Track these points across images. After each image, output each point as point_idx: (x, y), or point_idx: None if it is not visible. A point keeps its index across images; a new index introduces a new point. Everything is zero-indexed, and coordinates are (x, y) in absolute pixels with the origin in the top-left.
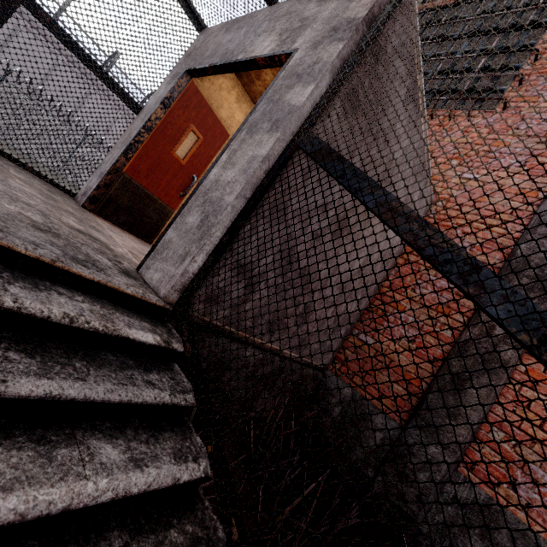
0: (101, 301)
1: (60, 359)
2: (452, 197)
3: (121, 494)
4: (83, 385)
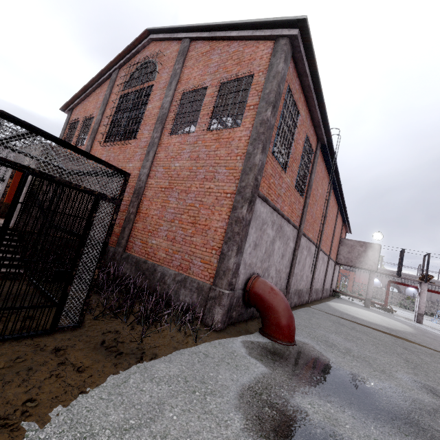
0: None
1: None
2: None
3: None
4: None
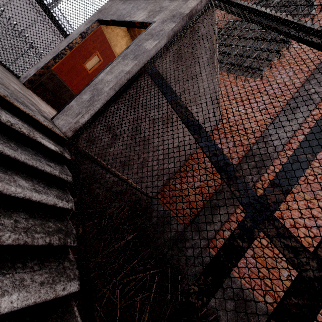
0: (28, 124)
1: (3, 140)
2: (230, 119)
3: (27, 197)
4: (14, 152)
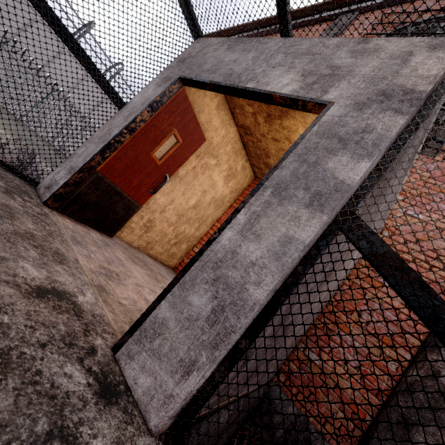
0: None
1: None
2: (397, 230)
3: None
4: None
